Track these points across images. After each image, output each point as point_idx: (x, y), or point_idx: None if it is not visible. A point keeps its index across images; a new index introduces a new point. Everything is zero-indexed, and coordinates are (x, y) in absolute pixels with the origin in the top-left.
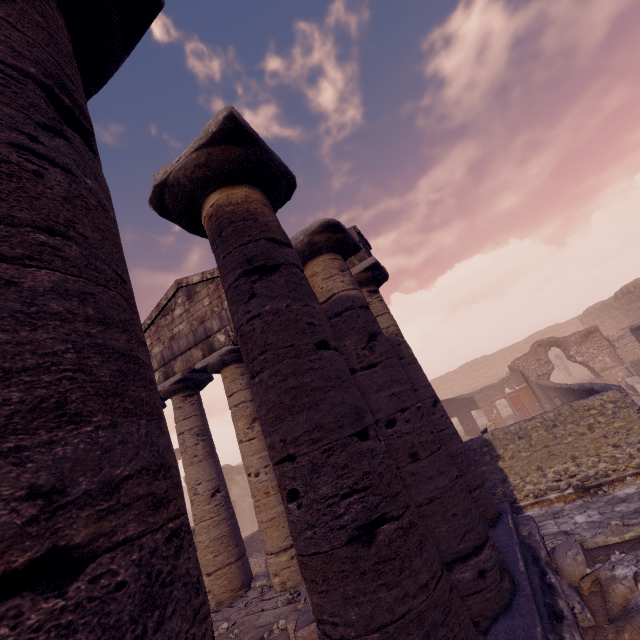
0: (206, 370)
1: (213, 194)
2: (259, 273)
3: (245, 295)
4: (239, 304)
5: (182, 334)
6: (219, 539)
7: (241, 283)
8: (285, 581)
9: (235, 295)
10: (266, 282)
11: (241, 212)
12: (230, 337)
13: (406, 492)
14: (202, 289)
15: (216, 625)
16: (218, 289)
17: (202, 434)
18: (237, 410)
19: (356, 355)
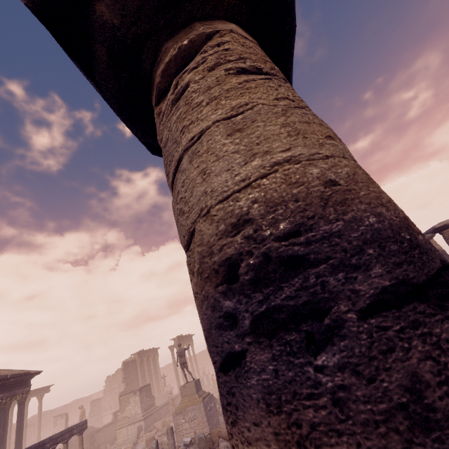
0: None
1: None
2: None
3: None
4: None
5: None
6: None
7: None
8: None
9: None
10: None
11: None
12: None
13: None
14: None
15: None
16: None
17: None
18: None
19: None
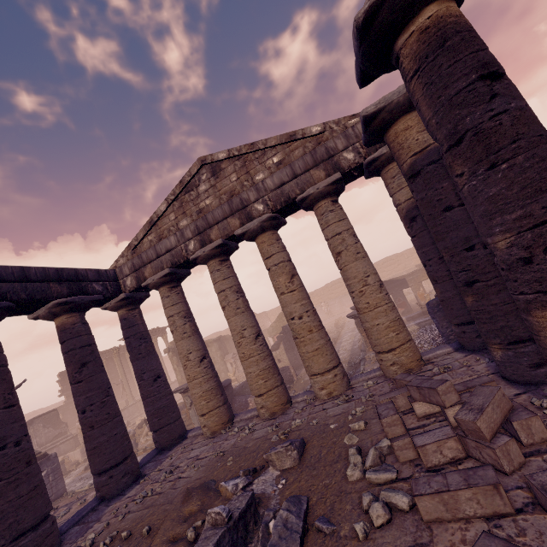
0: (242, 237)
1: (431, 5)
2: (489, 79)
3: (485, 96)
4: (477, 105)
5: (211, 207)
6: (267, 369)
7: (478, 86)
8: (332, 392)
9: (470, 98)
10: (504, 85)
11: (463, 23)
12: (268, 206)
13: (503, 293)
14: (228, 166)
15: (285, 423)
16: (246, 165)
17: (239, 292)
18: (278, 268)
19: (455, 194)
